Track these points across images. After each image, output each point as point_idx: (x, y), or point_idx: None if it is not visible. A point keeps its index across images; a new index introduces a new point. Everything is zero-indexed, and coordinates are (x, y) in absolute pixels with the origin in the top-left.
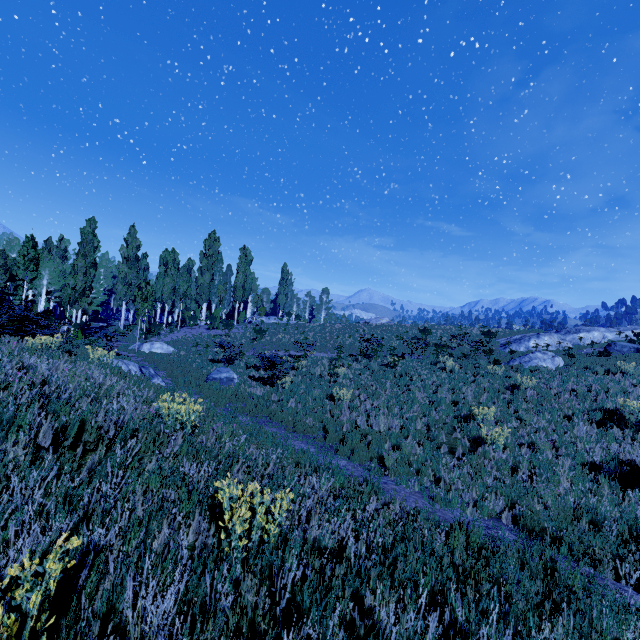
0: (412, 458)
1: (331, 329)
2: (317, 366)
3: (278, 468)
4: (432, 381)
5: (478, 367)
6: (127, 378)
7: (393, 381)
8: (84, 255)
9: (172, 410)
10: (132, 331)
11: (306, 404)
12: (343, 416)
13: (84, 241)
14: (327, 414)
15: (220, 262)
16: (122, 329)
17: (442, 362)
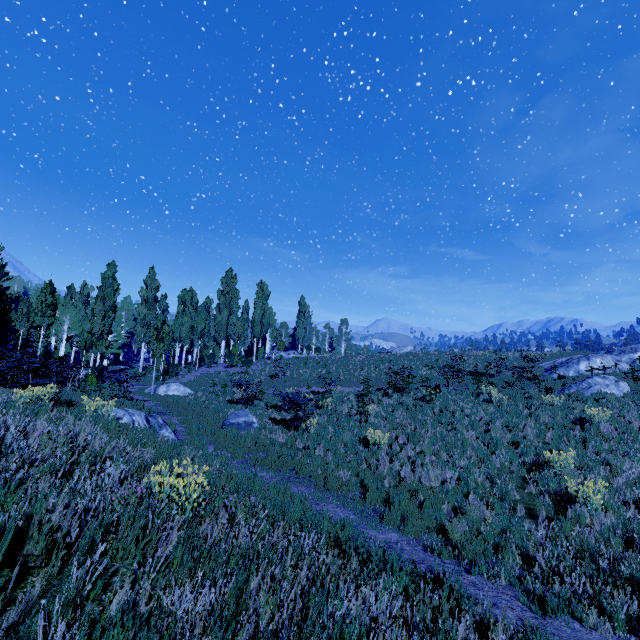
0: (483, 527)
1: (354, 361)
2: (343, 403)
3: (316, 579)
4: (479, 417)
5: (529, 397)
6: (121, 436)
7: (433, 418)
8: (103, 298)
9: (167, 486)
10: (150, 373)
11: (336, 451)
12: (383, 467)
13: (103, 285)
14: (363, 464)
15: (237, 298)
16: (141, 371)
17: (485, 393)
